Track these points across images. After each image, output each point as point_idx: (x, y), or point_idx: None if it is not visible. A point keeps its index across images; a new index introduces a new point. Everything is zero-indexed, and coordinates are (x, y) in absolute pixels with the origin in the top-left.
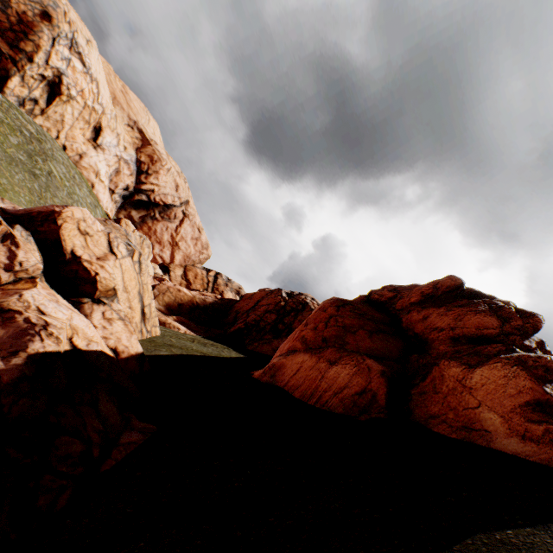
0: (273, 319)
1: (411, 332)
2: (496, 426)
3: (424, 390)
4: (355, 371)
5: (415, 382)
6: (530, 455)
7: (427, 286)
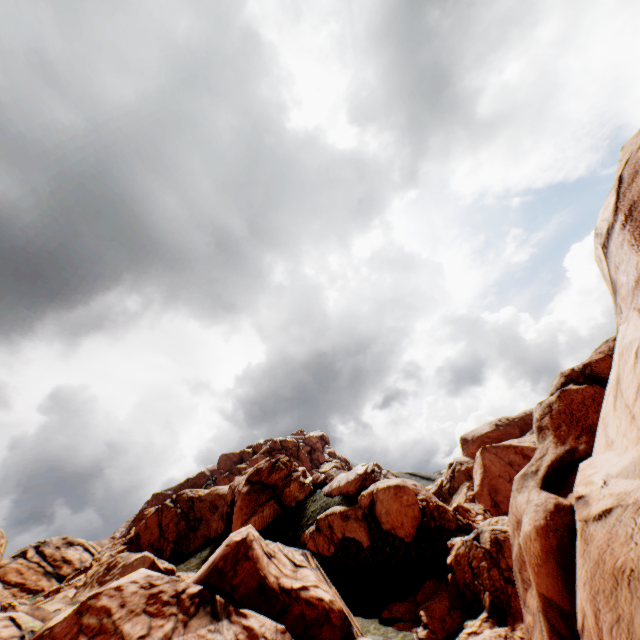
0: (185, 523)
1: (271, 484)
2: (298, 494)
3: (285, 497)
4: (270, 507)
5: (282, 497)
6: (304, 494)
7: (267, 469)
